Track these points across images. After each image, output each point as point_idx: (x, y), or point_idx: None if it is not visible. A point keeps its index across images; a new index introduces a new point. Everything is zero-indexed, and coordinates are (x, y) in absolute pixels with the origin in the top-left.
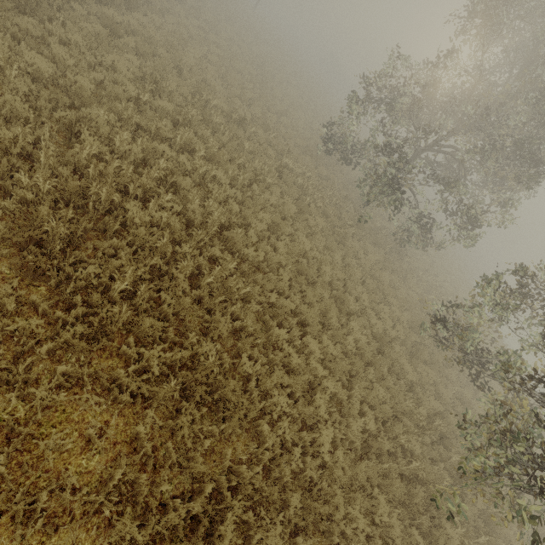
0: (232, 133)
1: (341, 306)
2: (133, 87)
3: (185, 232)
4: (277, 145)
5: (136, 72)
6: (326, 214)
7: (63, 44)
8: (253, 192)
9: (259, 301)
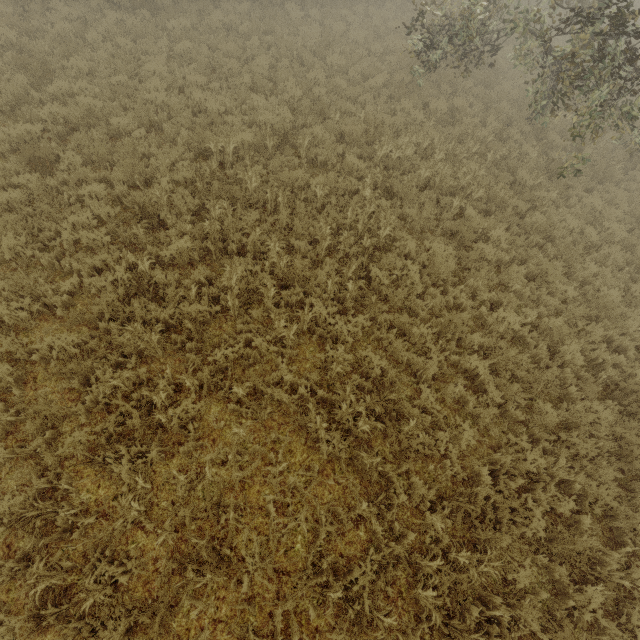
0: (286, 191)
1: (634, 409)
2: (120, 268)
3: (333, 477)
4: (353, 132)
5: (110, 213)
6: (493, 200)
7: (4, 261)
8: (376, 282)
9: (510, 531)
